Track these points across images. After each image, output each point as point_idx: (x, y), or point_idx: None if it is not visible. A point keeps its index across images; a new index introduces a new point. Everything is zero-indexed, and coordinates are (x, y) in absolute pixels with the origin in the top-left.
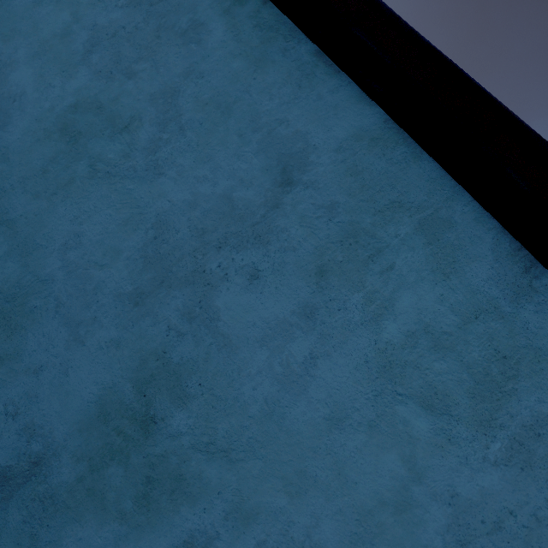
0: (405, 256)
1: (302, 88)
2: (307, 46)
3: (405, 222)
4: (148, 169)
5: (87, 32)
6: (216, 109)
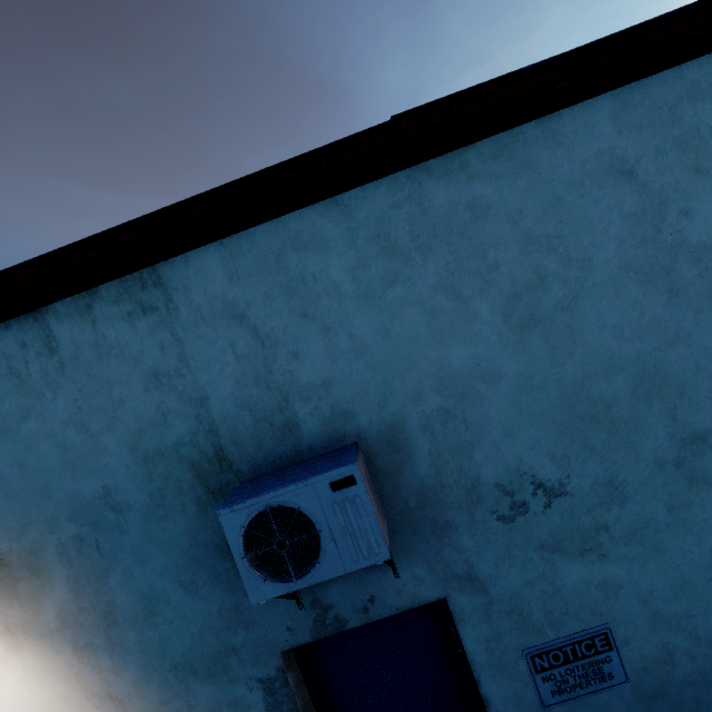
0: (706, 117)
1: (562, 142)
2: (529, 128)
3: (685, 109)
4: (582, 268)
5: (438, 295)
6: (553, 208)
